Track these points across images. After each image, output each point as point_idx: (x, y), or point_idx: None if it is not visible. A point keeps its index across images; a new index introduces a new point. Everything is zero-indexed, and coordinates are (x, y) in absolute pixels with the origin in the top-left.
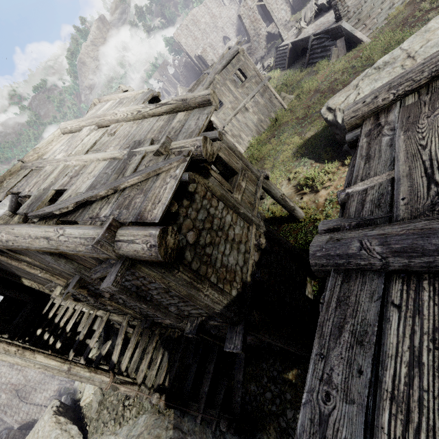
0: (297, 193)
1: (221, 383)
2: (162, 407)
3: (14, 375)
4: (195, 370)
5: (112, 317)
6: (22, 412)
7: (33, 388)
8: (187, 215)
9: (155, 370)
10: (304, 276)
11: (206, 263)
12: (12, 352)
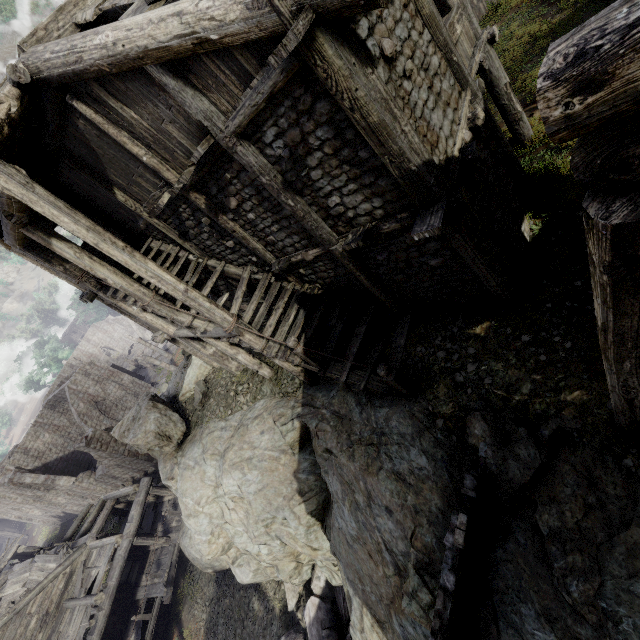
0: (523, 109)
1: (373, 348)
2: (296, 362)
3: (91, 385)
4: (341, 329)
5: (229, 268)
6: (104, 426)
7: (114, 404)
8: (382, 17)
9: (287, 325)
10: (522, 207)
11: (402, 100)
12: (120, 246)
